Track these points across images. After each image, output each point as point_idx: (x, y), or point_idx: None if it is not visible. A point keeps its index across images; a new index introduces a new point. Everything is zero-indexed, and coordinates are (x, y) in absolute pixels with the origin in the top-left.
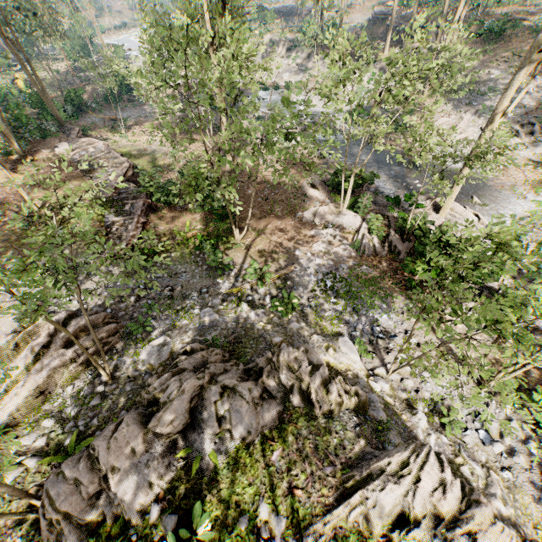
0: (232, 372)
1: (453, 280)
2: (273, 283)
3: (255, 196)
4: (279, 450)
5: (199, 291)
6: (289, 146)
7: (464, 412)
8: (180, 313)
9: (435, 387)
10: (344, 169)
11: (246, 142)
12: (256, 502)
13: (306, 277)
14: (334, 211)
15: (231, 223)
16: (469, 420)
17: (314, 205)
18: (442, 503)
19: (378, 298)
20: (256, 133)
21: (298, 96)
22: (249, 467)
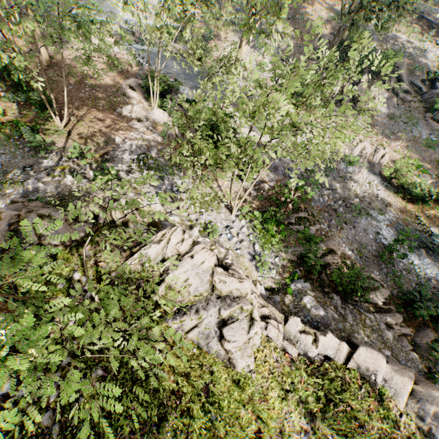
0: (50, 209)
1: (182, 128)
2: (96, 162)
3: (76, 92)
4: (89, 246)
5: (23, 169)
6: (80, 32)
7: (222, 227)
8: (3, 185)
9: (208, 217)
10: (148, 71)
11: (64, 39)
12: (71, 274)
13: (125, 157)
14: (148, 109)
15: (49, 110)
16: (224, 230)
17: (132, 103)
18: (180, 247)
19: (177, 169)
20: (39, 10)
21: (118, 3)
22: (66, 259)
